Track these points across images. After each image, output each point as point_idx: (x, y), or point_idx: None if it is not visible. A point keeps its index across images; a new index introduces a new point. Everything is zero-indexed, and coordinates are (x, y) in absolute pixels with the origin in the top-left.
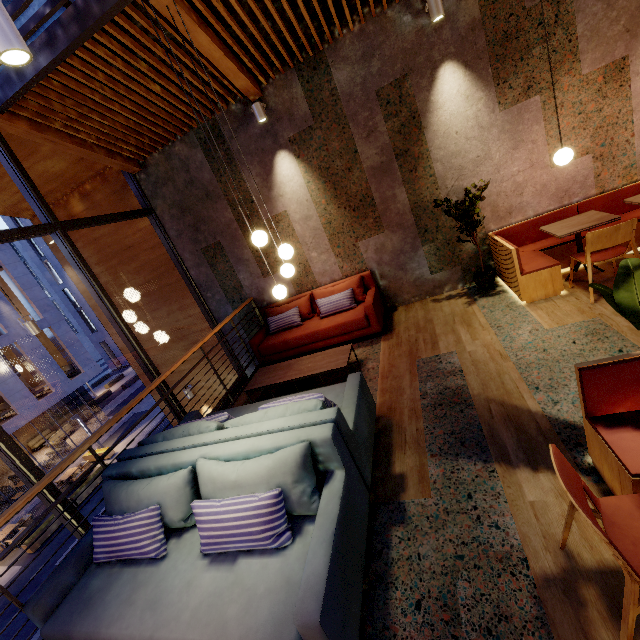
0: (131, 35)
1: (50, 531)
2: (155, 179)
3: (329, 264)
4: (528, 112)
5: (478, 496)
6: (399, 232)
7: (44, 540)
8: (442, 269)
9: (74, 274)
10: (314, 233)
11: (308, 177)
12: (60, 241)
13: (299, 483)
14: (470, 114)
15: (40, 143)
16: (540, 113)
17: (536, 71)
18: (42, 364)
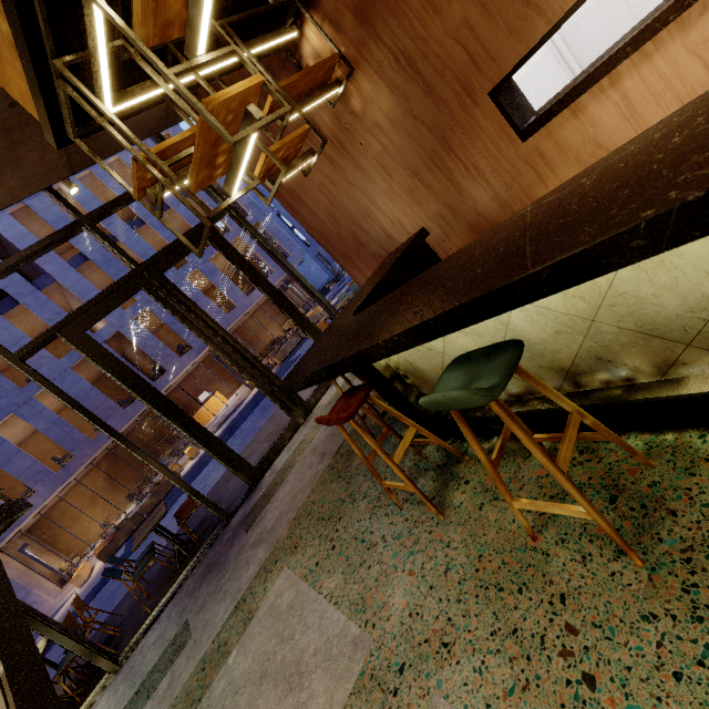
0: None
1: (288, 352)
2: None
3: None
4: None
5: None
6: None
7: (285, 357)
8: None
9: None
10: None
11: None
12: None
13: None
14: None
15: None
16: None
17: None
18: (261, 251)
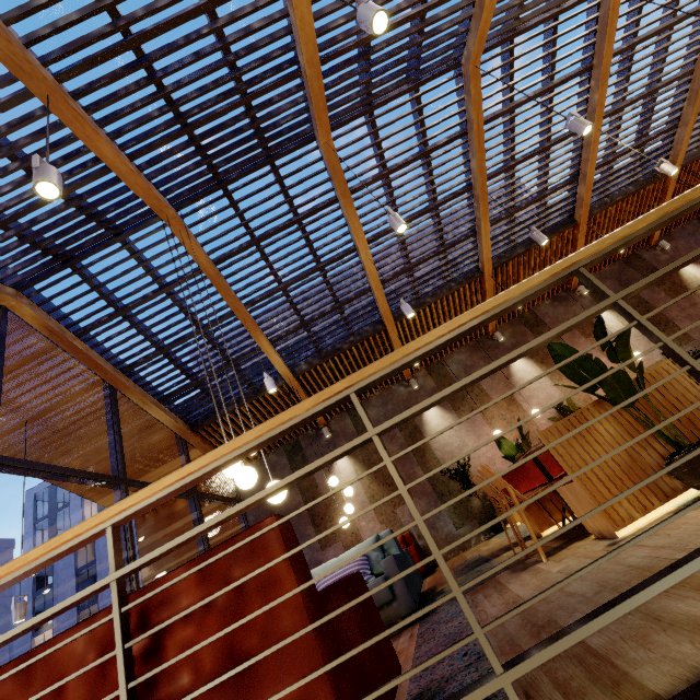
0: (272, 398)
1: None
2: None
3: (376, 530)
4: (477, 421)
5: (482, 568)
6: (424, 498)
7: None
8: (463, 524)
9: (147, 569)
10: (362, 505)
11: (356, 466)
12: (194, 503)
13: (375, 551)
14: (446, 424)
15: (192, 453)
16: (484, 421)
17: (472, 403)
18: None
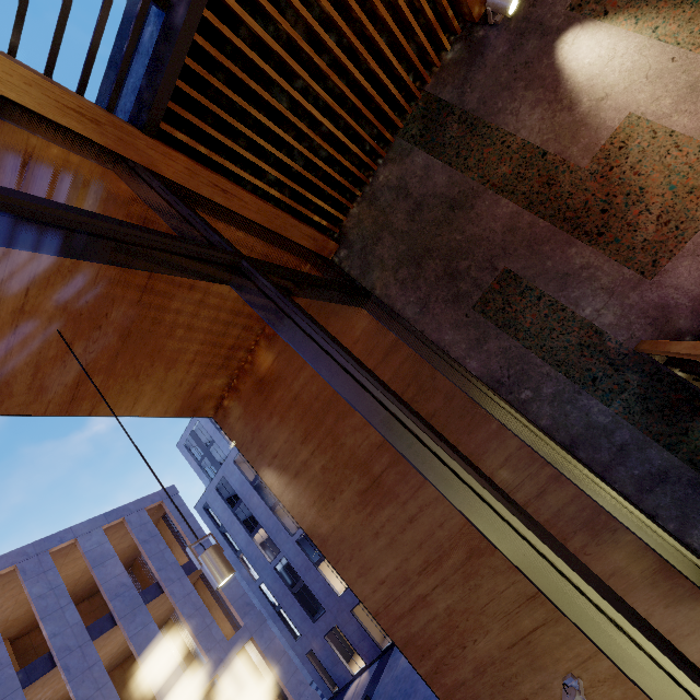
0: None
1: None
2: (361, 245)
3: None
4: None
5: None
6: None
7: None
8: None
9: (274, 478)
10: None
11: (648, 23)
12: (248, 283)
13: None
14: None
15: None
16: None
17: None
18: None
